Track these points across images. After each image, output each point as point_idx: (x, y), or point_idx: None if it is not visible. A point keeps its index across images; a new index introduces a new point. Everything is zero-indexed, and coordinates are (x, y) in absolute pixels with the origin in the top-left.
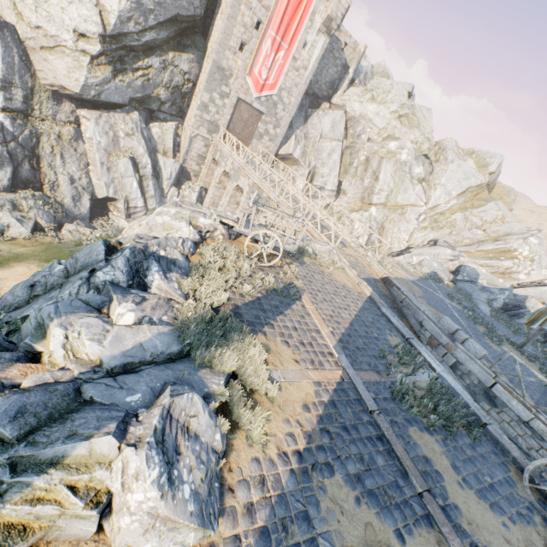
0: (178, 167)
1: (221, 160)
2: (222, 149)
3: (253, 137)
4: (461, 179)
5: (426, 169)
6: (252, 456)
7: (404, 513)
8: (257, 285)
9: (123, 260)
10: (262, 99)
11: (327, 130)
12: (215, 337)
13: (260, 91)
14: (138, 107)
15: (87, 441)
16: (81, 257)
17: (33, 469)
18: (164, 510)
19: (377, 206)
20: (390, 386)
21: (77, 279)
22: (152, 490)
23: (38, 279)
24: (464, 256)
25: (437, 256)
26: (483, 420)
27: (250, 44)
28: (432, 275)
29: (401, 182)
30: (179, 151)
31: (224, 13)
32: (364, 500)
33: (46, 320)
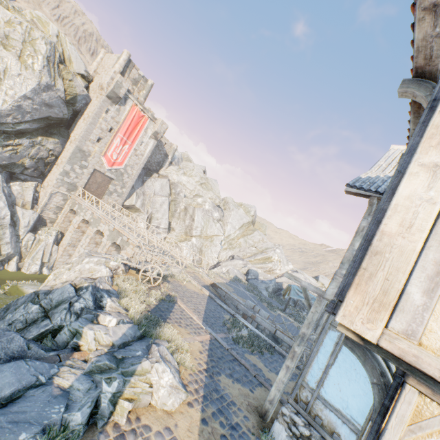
0: (36, 217)
1: (80, 211)
2: (82, 203)
3: (105, 193)
4: (239, 219)
5: (220, 214)
6: (189, 373)
7: (251, 383)
8: (153, 297)
9: (90, 293)
10: (113, 170)
11: (158, 190)
12: (153, 325)
13: (111, 166)
14: (2, 170)
15: (141, 364)
16: (55, 297)
17: (129, 375)
18: (175, 383)
19: (196, 237)
20: (232, 337)
21: (61, 310)
22: (171, 374)
23: (16, 318)
24: (249, 264)
25: (235, 266)
26: (273, 345)
27: (105, 139)
28: (235, 278)
29: (208, 222)
30: (37, 203)
31: (86, 120)
32: (235, 381)
33: (80, 329)
